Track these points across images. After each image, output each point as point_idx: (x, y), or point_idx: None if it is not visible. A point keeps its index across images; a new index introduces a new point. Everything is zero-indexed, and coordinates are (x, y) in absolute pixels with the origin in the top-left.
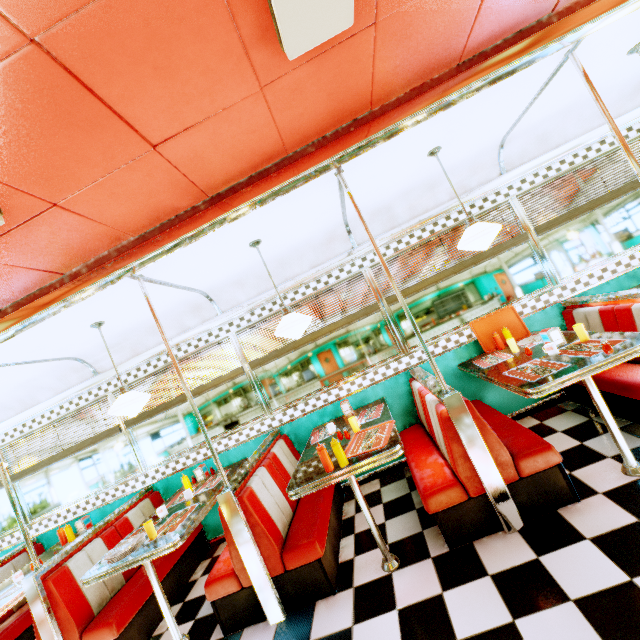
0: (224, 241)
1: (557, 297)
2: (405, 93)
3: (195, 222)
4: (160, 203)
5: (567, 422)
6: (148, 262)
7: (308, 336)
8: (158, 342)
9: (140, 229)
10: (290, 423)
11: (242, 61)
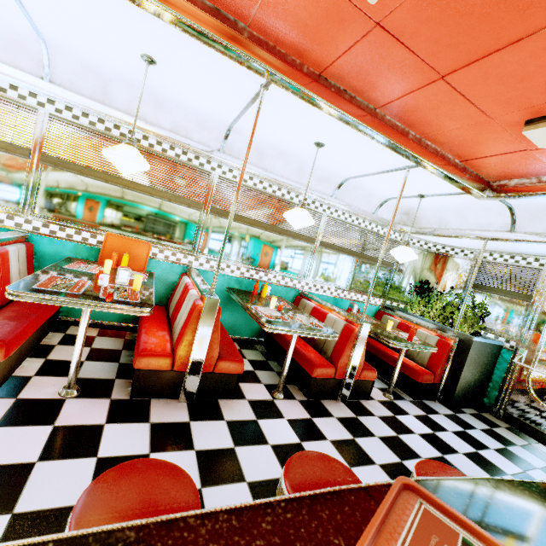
0: None
1: (188, 262)
2: None
3: None
4: None
5: (108, 344)
6: None
7: None
8: None
9: None
10: None
11: None
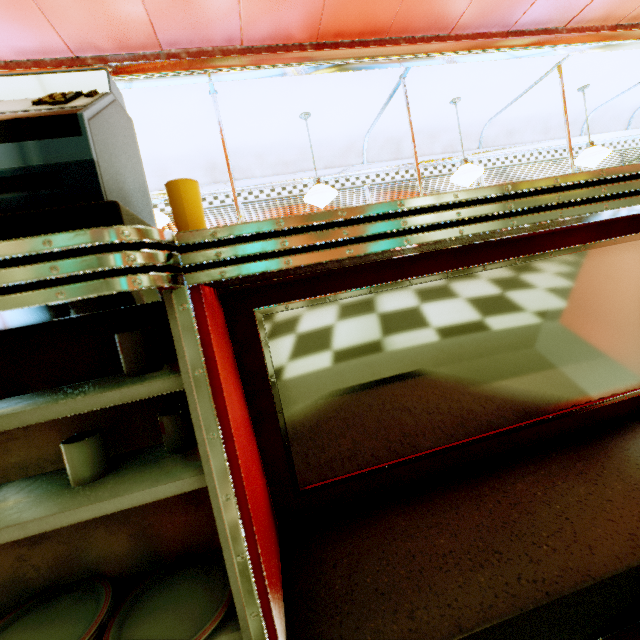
0: (292, 96)
1: None
2: (473, 34)
3: (301, 57)
4: (288, 23)
5: None
6: (246, 75)
7: None
8: (161, 187)
9: (253, 40)
10: None
11: None
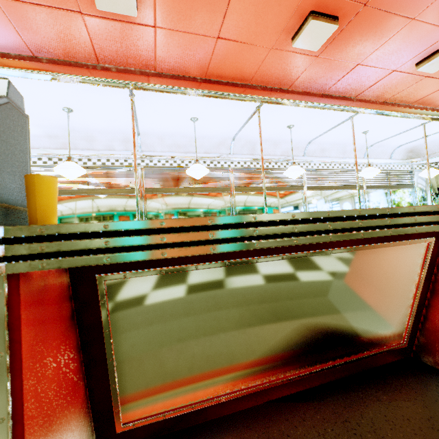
0: (186, 106)
1: None
2: (302, 91)
3: (194, 85)
4: (187, 64)
5: None
6: (155, 89)
7: (187, 188)
8: (87, 148)
9: (162, 69)
10: None
11: (278, 33)
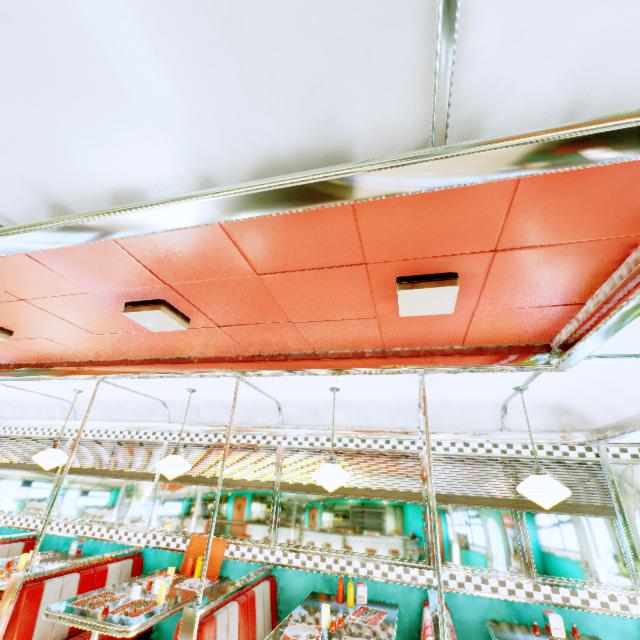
0: (46, 383)
1: (264, 557)
2: (117, 360)
3: (0, 372)
4: None
5: None
6: None
7: (103, 470)
8: (35, 417)
9: None
10: (47, 533)
11: None
